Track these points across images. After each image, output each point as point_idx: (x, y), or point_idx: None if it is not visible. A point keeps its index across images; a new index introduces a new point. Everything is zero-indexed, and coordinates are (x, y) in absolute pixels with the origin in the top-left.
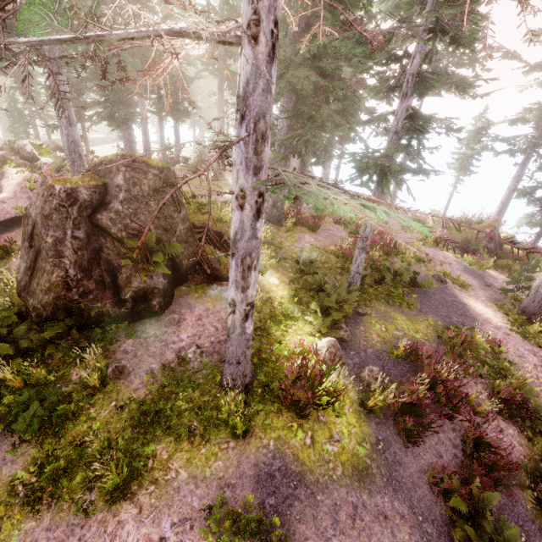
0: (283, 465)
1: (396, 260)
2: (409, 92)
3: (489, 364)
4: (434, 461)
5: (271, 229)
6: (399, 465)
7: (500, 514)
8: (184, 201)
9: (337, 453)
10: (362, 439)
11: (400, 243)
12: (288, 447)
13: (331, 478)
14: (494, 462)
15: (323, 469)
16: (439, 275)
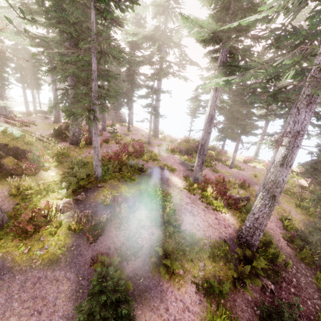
0: (2, 264)
1: (141, 160)
2: (94, 78)
3: (160, 204)
4: (104, 251)
5: (71, 148)
6: (80, 255)
7: (134, 271)
8: (9, 134)
9: (42, 254)
10: (63, 246)
11: (148, 152)
12: (10, 255)
13: (31, 266)
14: (135, 247)
15: (28, 263)
16: (161, 166)
